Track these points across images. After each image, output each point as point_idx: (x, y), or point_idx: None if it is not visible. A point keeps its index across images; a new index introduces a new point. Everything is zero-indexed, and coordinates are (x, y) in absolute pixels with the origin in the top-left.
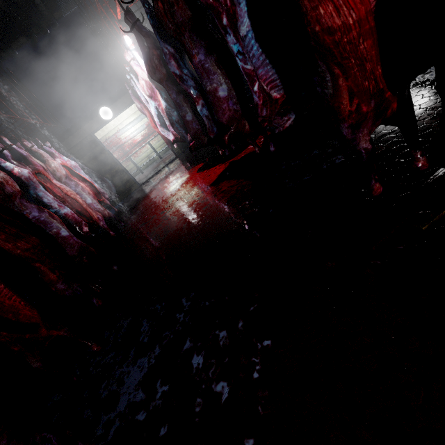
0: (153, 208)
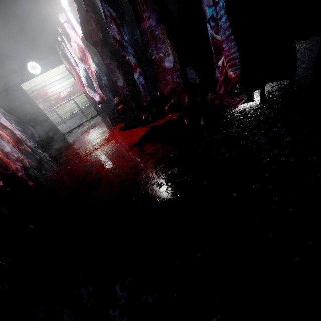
0: (76, 160)
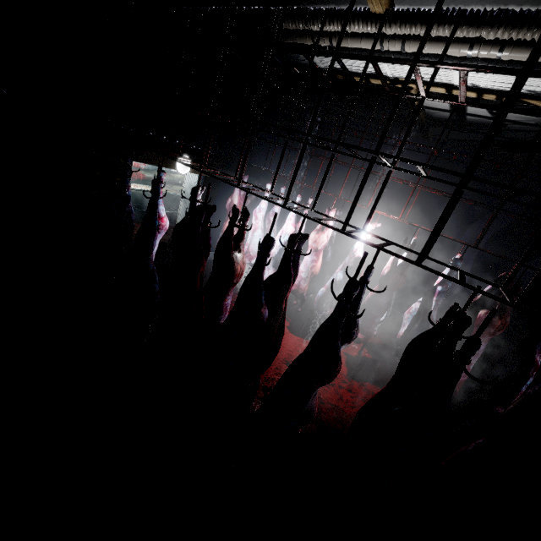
0: None
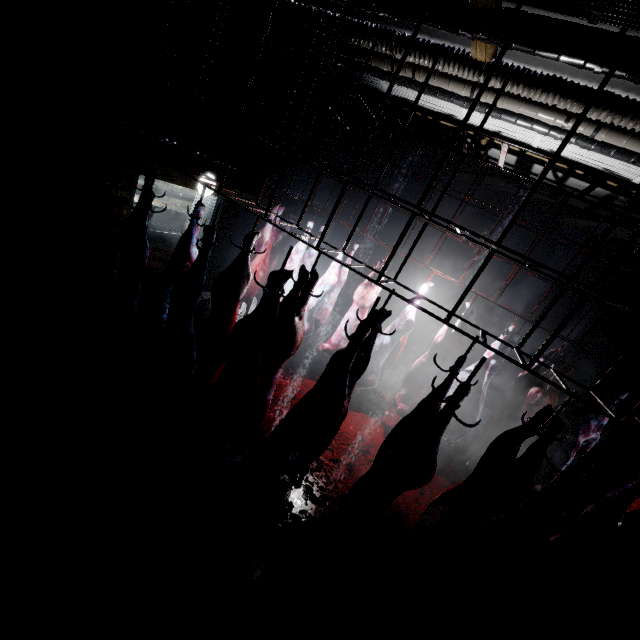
0: None
